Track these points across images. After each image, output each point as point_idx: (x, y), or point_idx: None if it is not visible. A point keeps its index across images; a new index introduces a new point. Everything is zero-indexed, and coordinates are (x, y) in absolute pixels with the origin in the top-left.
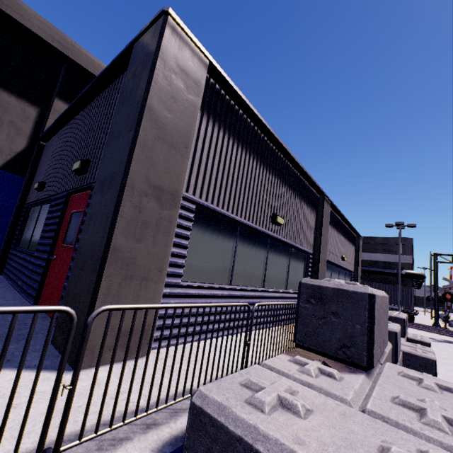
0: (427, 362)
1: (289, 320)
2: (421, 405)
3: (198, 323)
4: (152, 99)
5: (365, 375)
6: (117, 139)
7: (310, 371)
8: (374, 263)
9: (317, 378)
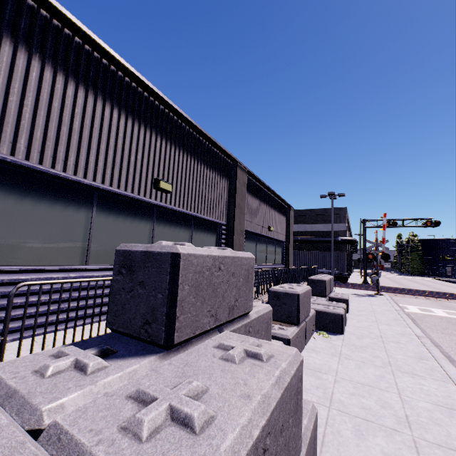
0: (336, 317)
1: None
2: (157, 394)
3: (16, 318)
4: None
5: (159, 356)
6: None
7: (47, 369)
8: (316, 233)
9: (51, 377)
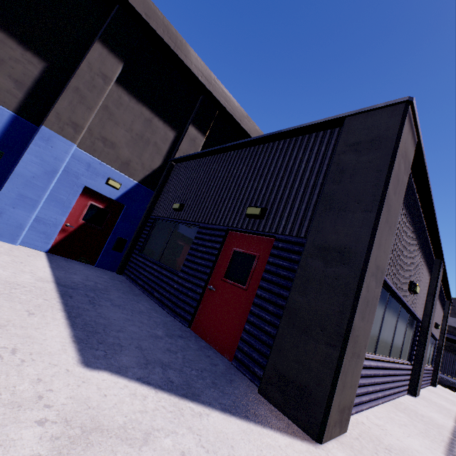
0: None
1: (398, 394)
2: None
3: (358, 395)
4: (390, 184)
5: None
6: (339, 212)
7: None
8: None
9: None
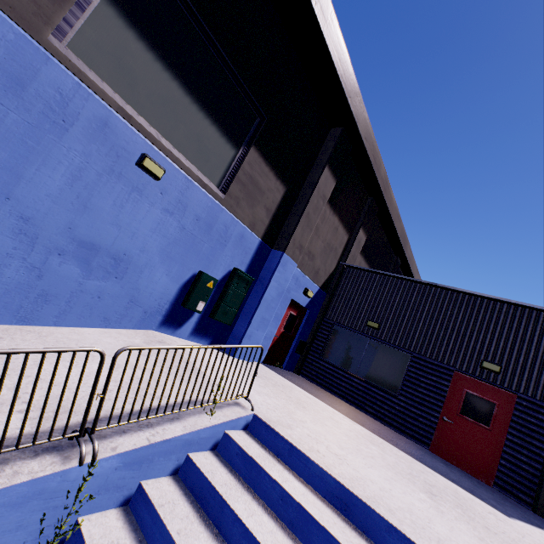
0: None
1: None
2: None
3: None
4: None
5: None
6: None
7: None
8: None
9: None
